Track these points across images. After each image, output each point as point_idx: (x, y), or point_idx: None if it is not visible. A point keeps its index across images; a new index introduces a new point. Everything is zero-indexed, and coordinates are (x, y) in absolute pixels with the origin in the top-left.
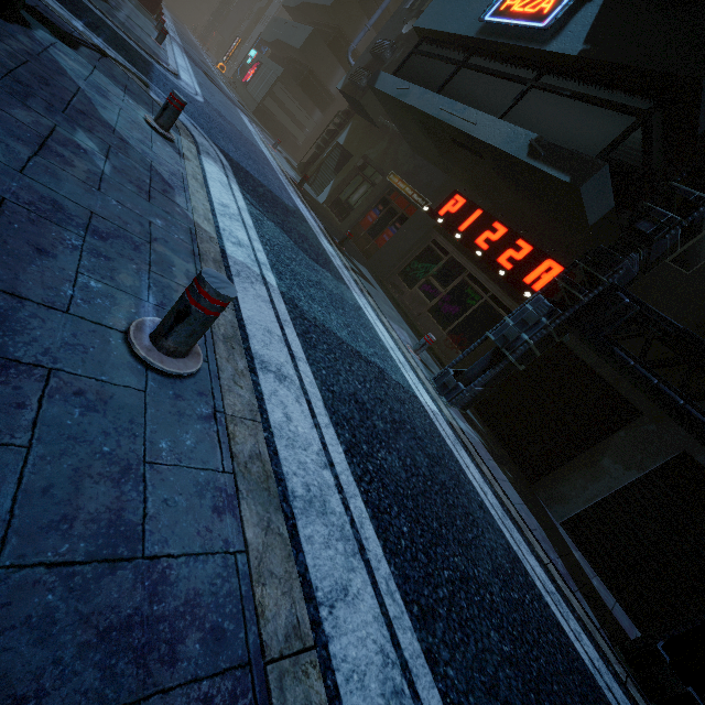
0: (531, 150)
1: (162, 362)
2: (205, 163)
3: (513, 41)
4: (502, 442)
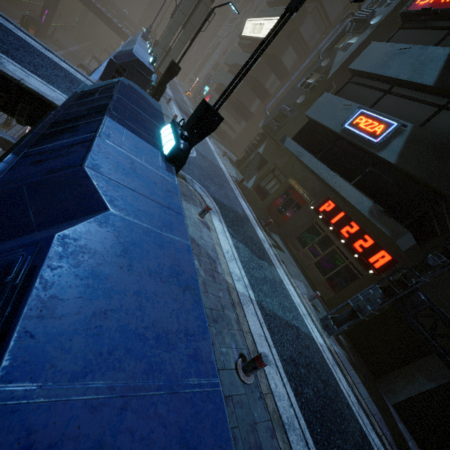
0: (370, 211)
1: (247, 381)
2: (213, 221)
3: (360, 143)
4: (358, 351)
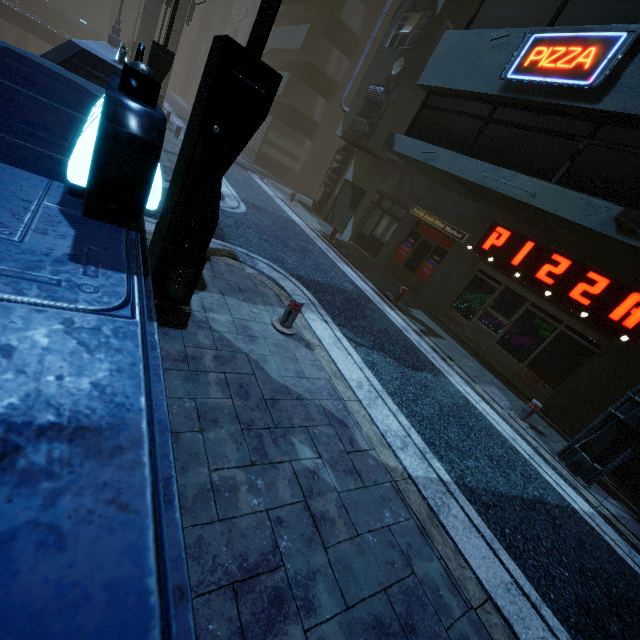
0: (620, 225)
1: None
2: (311, 324)
3: (552, 99)
4: (633, 488)
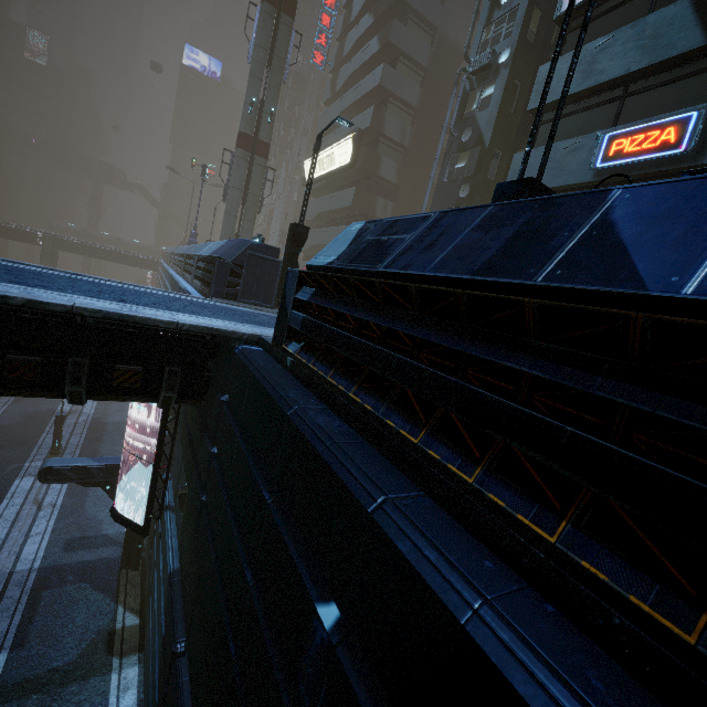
0: None
1: None
2: None
3: (651, 169)
4: None
